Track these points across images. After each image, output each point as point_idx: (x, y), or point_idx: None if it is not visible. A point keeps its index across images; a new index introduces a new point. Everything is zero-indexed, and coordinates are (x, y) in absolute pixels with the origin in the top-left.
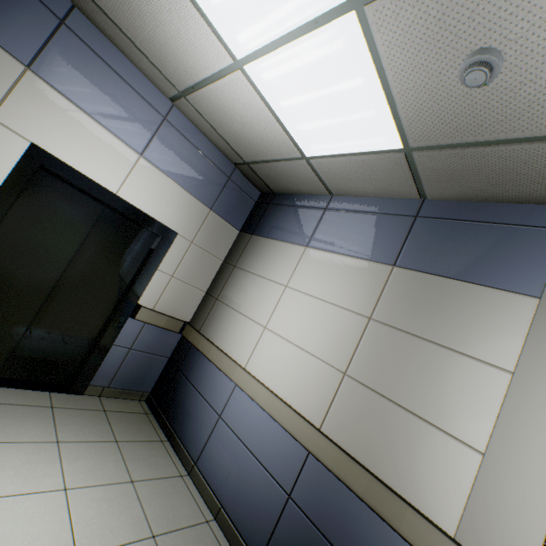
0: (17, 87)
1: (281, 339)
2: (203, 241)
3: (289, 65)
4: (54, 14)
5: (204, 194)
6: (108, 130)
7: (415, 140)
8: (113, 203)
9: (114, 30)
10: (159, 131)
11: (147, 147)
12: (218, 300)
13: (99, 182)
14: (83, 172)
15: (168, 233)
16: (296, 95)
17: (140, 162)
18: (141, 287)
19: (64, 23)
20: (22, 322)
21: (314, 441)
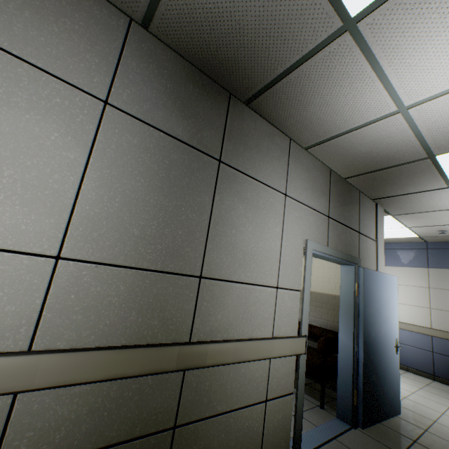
0: None
1: None
2: None
3: None
4: None
5: None
6: None
7: (422, 236)
8: None
9: None
10: None
11: None
12: None
13: None
14: None
15: None
16: None
17: None
18: None
19: None
20: None
21: (432, 332)
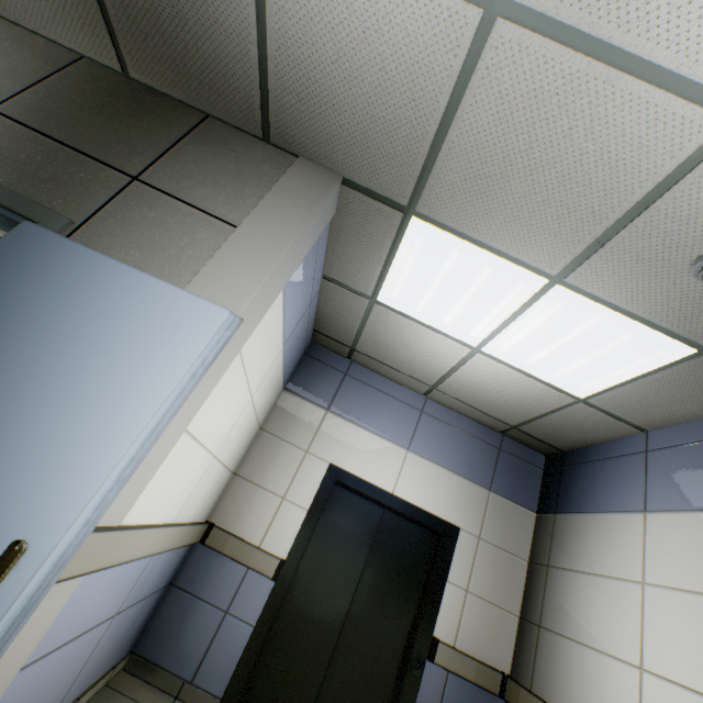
0: (321, 425)
1: (681, 691)
2: (492, 533)
3: (520, 334)
4: (341, 371)
5: (476, 474)
6: (380, 436)
7: None
8: (390, 503)
9: (377, 364)
10: (419, 424)
11: (411, 440)
12: (542, 627)
13: (377, 485)
14: (364, 478)
15: (449, 528)
16: (538, 351)
17: (408, 456)
18: (432, 608)
19: (346, 374)
20: (321, 662)
21: None
